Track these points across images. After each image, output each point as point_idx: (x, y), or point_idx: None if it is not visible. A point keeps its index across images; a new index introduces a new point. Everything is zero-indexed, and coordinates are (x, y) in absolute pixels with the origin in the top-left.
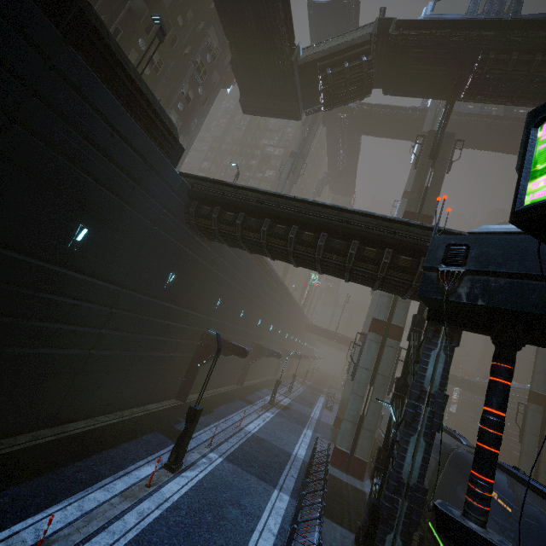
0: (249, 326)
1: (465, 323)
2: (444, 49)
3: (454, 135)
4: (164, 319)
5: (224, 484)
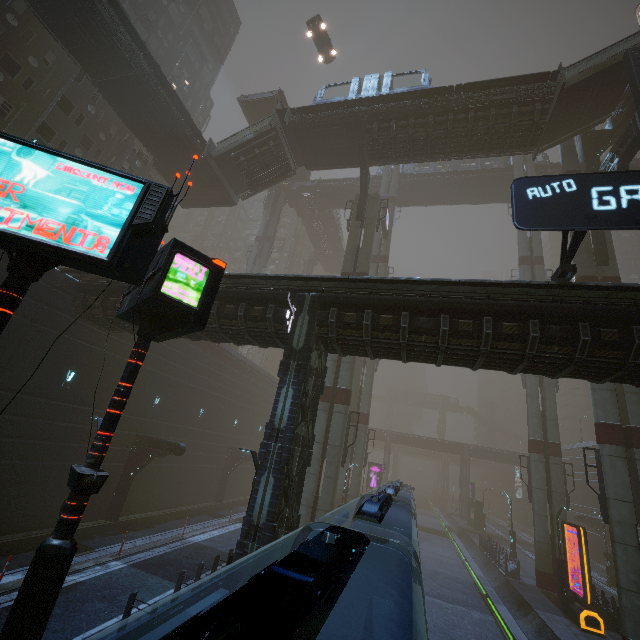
0: (219, 427)
1: (157, 333)
2: (338, 126)
3: (377, 196)
4: (68, 422)
5: (108, 585)
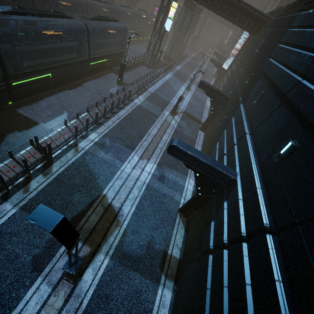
0: None
1: None
2: None
3: None
4: None
5: None
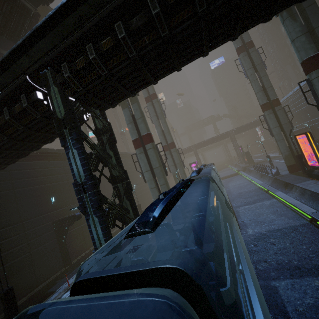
0: (104, 191)
1: None
2: None
3: None
4: None
5: None
